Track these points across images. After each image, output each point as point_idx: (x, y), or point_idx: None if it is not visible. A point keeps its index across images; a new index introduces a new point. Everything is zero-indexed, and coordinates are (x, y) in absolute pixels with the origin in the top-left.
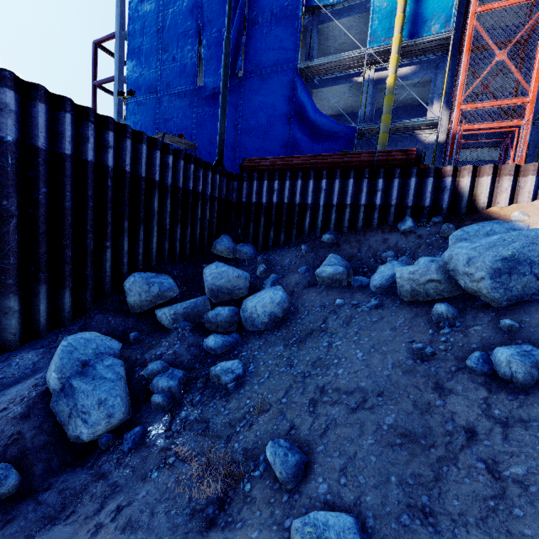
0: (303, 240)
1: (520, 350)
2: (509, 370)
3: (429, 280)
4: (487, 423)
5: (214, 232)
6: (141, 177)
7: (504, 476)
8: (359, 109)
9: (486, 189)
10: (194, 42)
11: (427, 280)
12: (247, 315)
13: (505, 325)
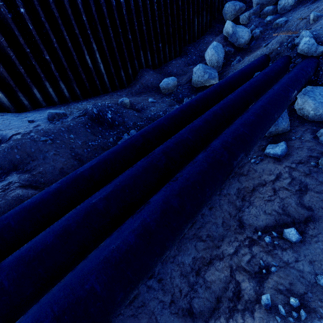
0: None
1: None
2: None
3: None
4: None
5: None
6: None
7: None
8: None
9: None
10: None
11: None
12: (281, 6)
13: None
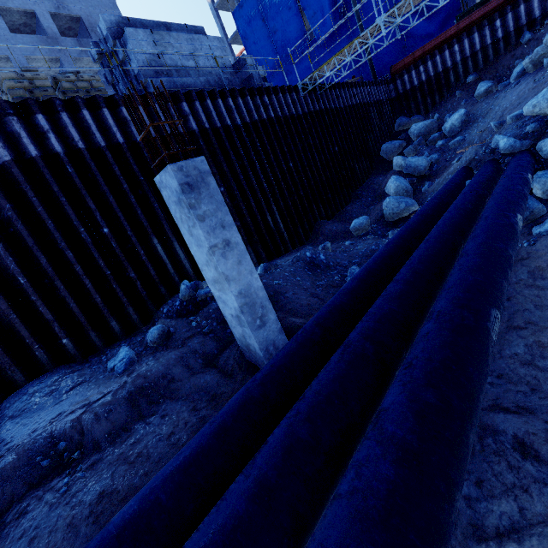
0: (453, 91)
1: None
2: None
3: (540, 56)
4: None
5: (392, 120)
6: (365, 103)
7: None
8: None
9: None
10: (294, 10)
11: (538, 57)
12: (448, 130)
13: None
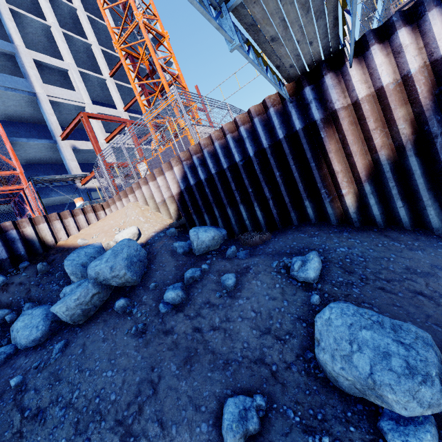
0: None
1: (171, 289)
2: (179, 297)
3: (93, 296)
4: (195, 321)
5: None
6: None
7: (218, 326)
8: None
9: (48, 231)
10: None
11: (91, 297)
12: None
13: (154, 286)
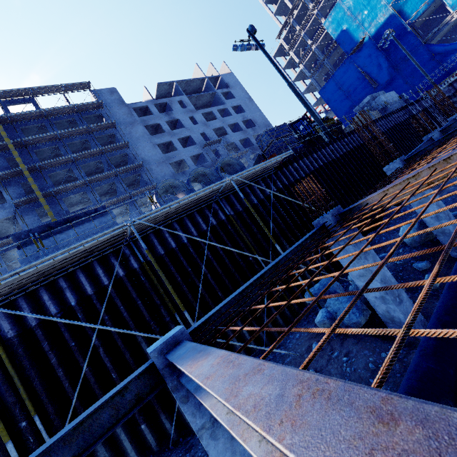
0: None
1: None
2: None
3: None
4: None
5: None
6: (444, 98)
7: None
8: (455, 25)
9: None
10: (361, 78)
11: None
12: None
13: None
